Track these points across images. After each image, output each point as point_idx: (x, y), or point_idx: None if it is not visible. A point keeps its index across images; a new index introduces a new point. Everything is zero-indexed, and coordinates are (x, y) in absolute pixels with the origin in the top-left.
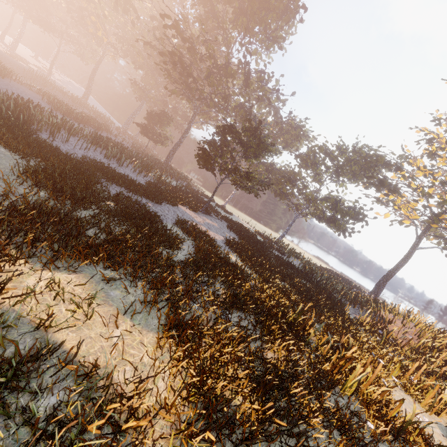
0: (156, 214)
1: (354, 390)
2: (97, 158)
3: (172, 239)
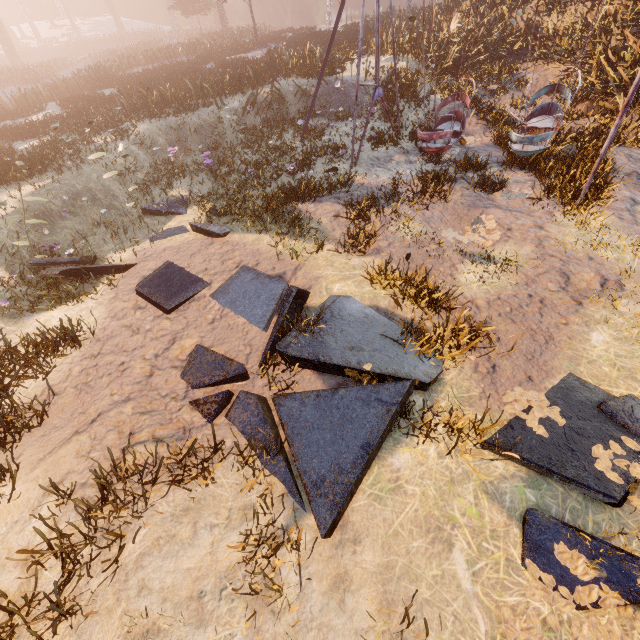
0: (194, 67)
1: (291, 67)
2: (154, 67)
3: (202, 71)
